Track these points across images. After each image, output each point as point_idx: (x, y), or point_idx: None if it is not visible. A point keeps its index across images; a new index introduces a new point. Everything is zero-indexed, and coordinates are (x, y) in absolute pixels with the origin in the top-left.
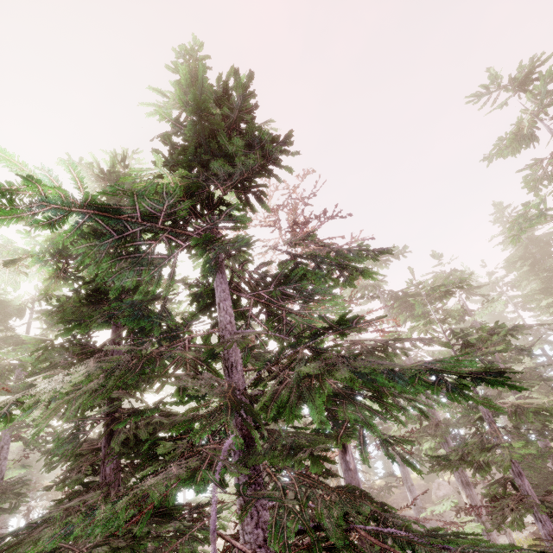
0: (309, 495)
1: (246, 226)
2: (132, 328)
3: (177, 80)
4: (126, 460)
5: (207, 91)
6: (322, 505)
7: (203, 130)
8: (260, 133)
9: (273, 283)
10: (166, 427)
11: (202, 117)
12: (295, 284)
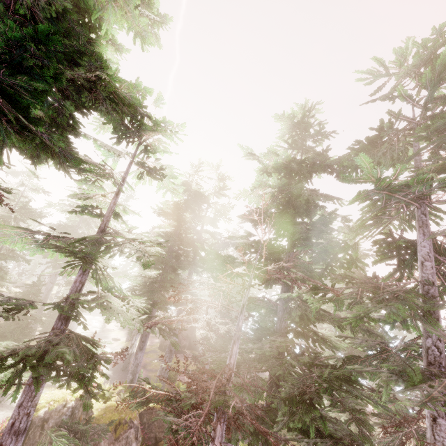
0: None
1: None
2: (321, 249)
3: (416, 53)
4: (299, 327)
5: None
6: None
7: None
8: None
9: None
10: (327, 319)
11: None
12: None
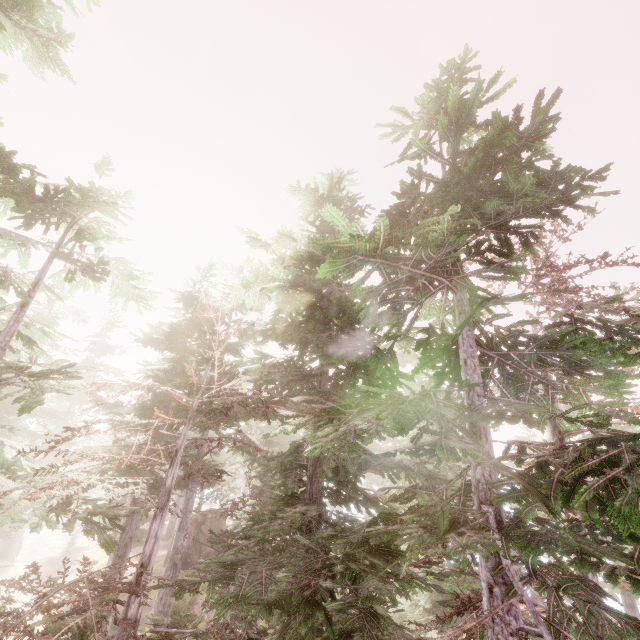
0: (589, 610)
1: (517, 278)
2: (353, 363)
3: (432, 99)
4: (335, 486)
5: (493, 118)
6: (609, 629)
7: (481, 165)
8: (566, 170)
9: (532, 346)
10: (372, 467)
11: (488, 153)
12: (564, 352)
